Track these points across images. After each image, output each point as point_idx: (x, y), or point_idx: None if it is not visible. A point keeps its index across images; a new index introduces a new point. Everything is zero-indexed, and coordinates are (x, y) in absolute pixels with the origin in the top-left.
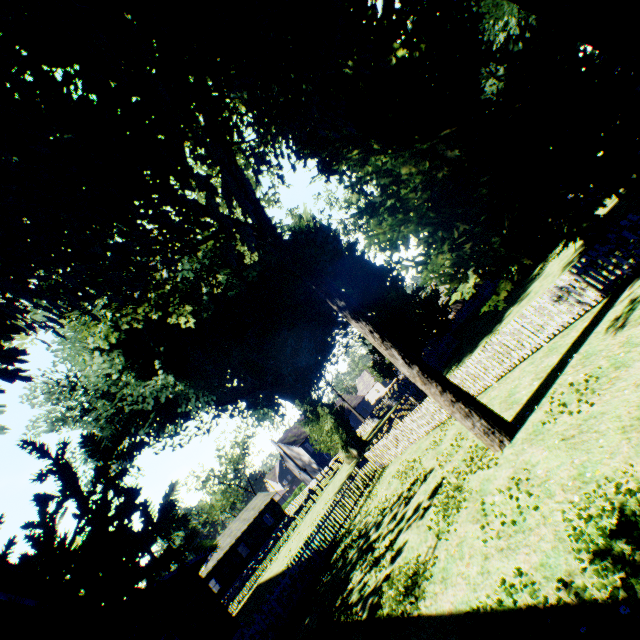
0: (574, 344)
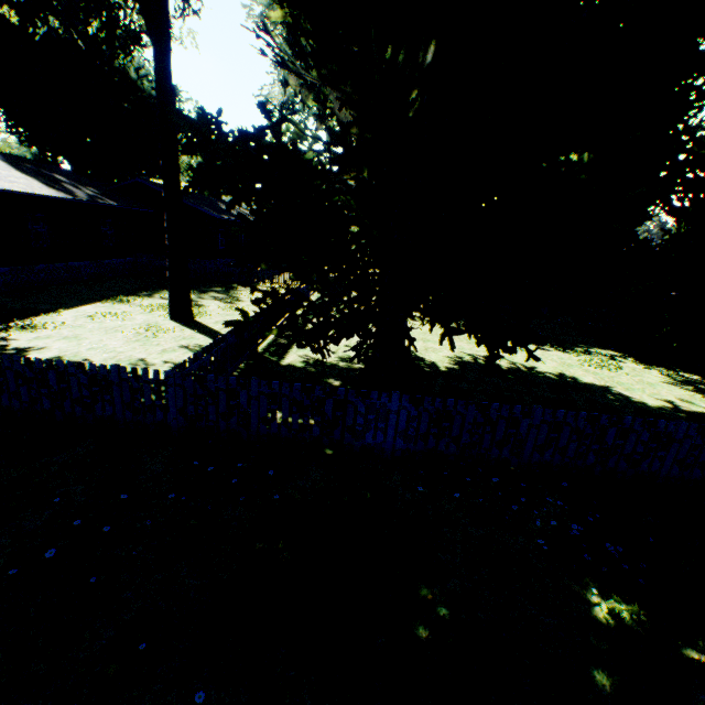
0: None
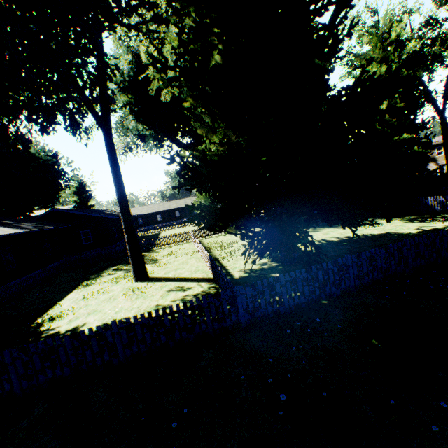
0: (185, 279)
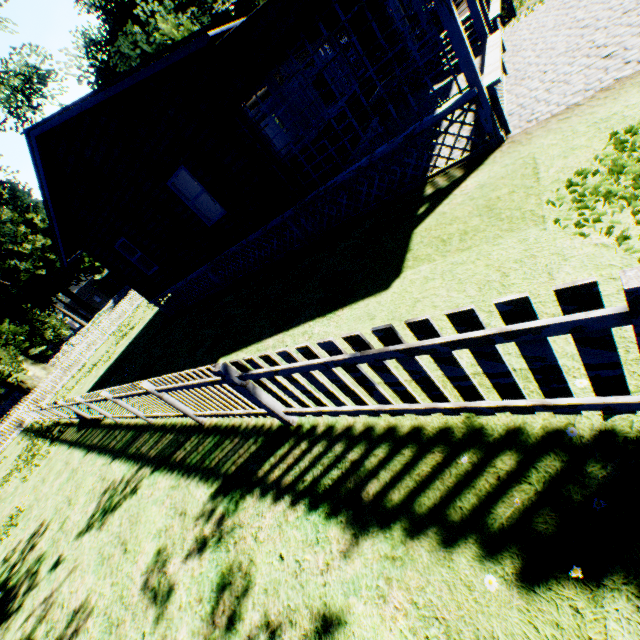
0: None
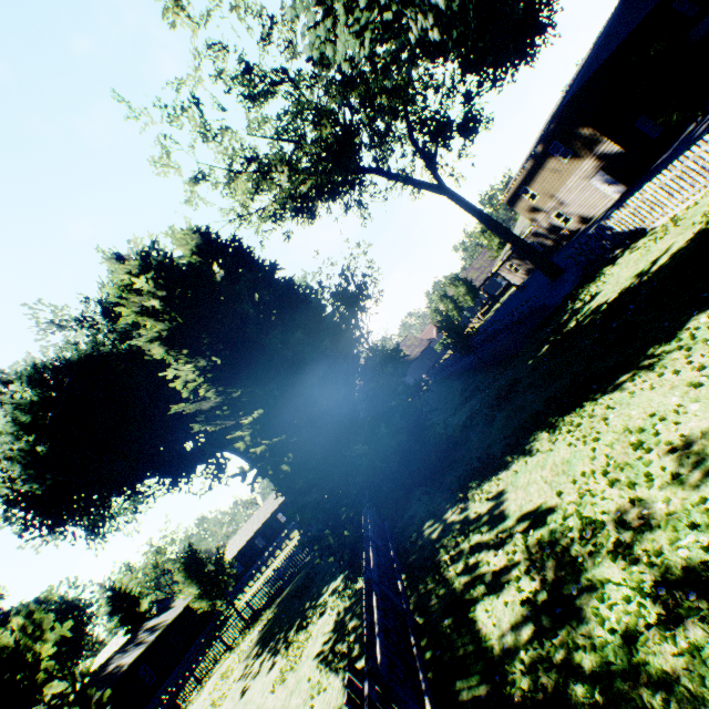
0: None
